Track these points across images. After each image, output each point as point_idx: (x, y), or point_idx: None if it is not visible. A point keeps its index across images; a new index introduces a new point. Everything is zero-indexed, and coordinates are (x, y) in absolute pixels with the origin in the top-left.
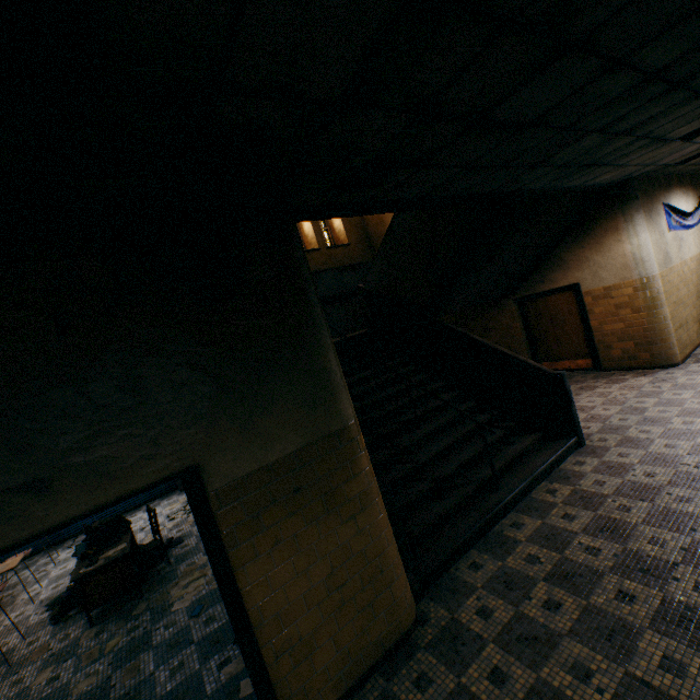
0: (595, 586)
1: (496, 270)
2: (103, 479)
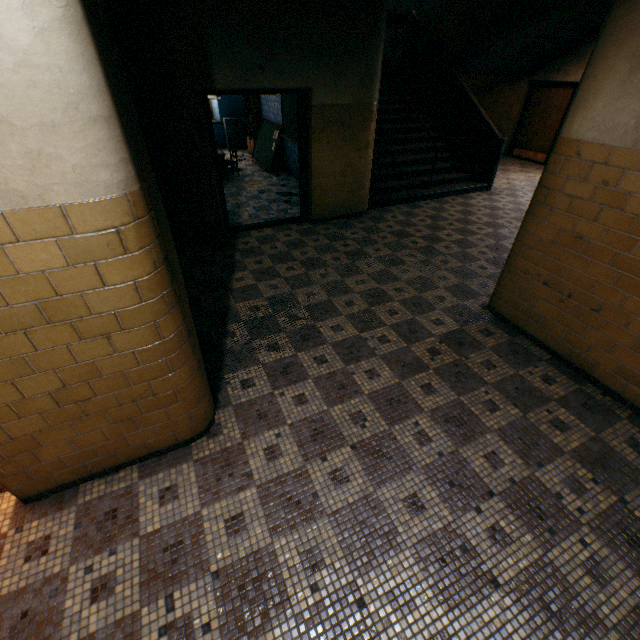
0: (442, 221)
1: (522, 42)
2: (280, 77)
